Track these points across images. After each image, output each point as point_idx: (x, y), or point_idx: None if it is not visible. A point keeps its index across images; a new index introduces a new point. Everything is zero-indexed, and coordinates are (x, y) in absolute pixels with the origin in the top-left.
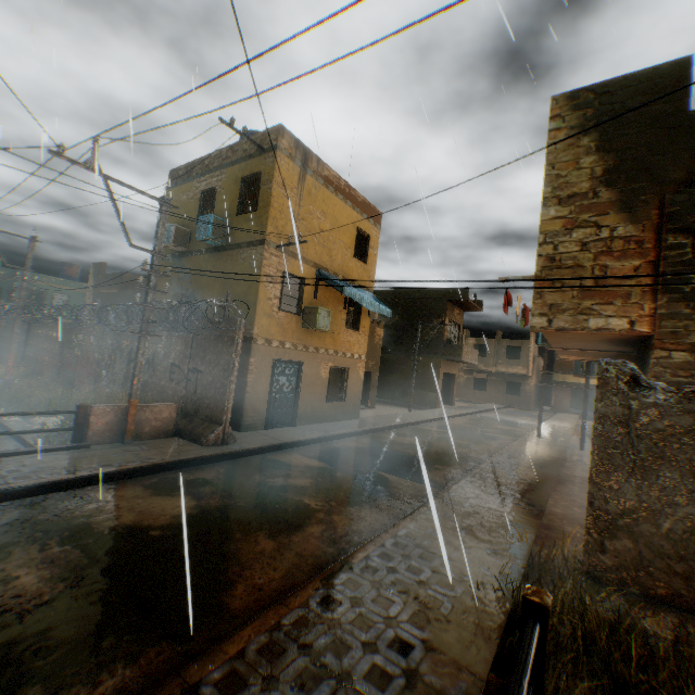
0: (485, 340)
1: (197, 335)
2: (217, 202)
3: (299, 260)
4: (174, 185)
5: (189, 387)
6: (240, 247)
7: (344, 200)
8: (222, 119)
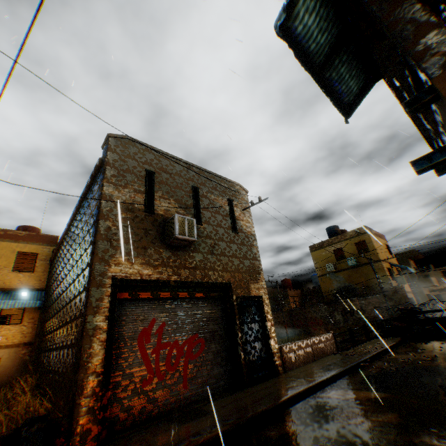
0: (424, 272)
1: (381, 294)
2: (345, 252)
3: (385, 262)
4: (314, 250)
5: (388, 312)
6: (367, 264)
7: (378, 237)
8: (355, 231)
